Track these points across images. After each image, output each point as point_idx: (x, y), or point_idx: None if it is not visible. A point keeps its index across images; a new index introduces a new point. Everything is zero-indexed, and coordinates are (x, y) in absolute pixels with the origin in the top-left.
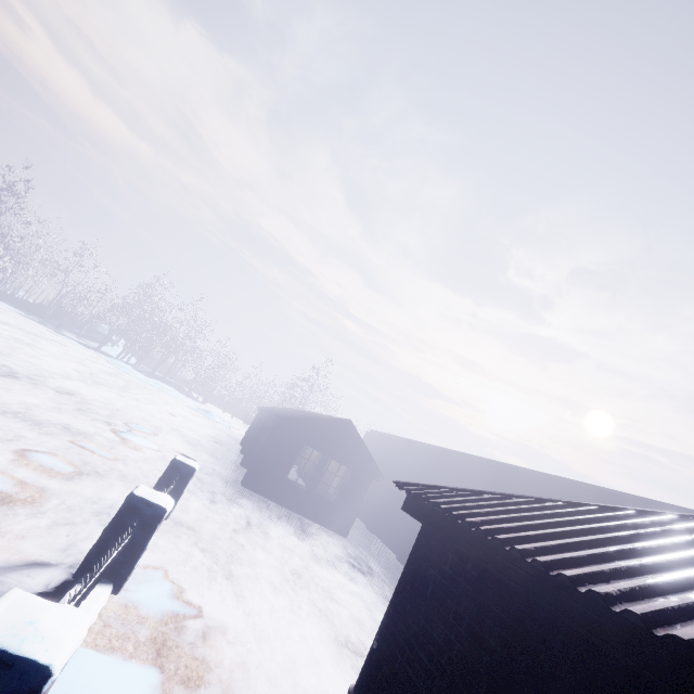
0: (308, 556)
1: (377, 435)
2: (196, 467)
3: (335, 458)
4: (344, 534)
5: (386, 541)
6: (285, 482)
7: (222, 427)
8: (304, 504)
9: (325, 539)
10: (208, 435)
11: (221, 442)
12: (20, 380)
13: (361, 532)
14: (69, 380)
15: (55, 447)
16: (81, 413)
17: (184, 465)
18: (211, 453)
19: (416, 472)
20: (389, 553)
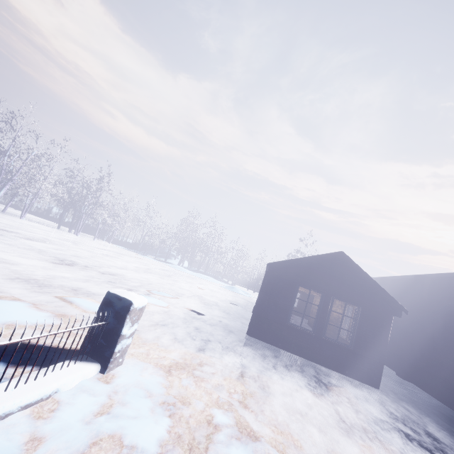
0: (331, 423)
1: (377, 280)
2: (134, 300)
3: (336, 295)
4: (374, 383)
5: (430, 391)
6: (288, 327)
7: (243, 297)
8: (315, 350)
9: (352, 392)
10: (228, 300)
11: (238, 304)
12: (75, 267)
13: (393, 381)
14: (124, 270)
15: (38, 301)
16: (110, 284)
17: (118, 298)
18: (225, 311)
19: (444, 306)
20: (443, 408)
